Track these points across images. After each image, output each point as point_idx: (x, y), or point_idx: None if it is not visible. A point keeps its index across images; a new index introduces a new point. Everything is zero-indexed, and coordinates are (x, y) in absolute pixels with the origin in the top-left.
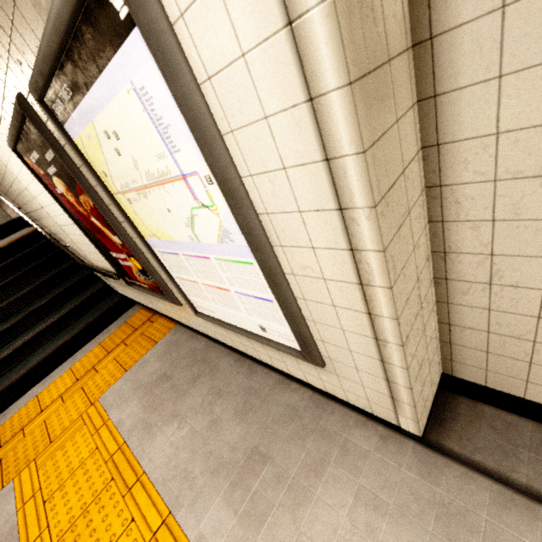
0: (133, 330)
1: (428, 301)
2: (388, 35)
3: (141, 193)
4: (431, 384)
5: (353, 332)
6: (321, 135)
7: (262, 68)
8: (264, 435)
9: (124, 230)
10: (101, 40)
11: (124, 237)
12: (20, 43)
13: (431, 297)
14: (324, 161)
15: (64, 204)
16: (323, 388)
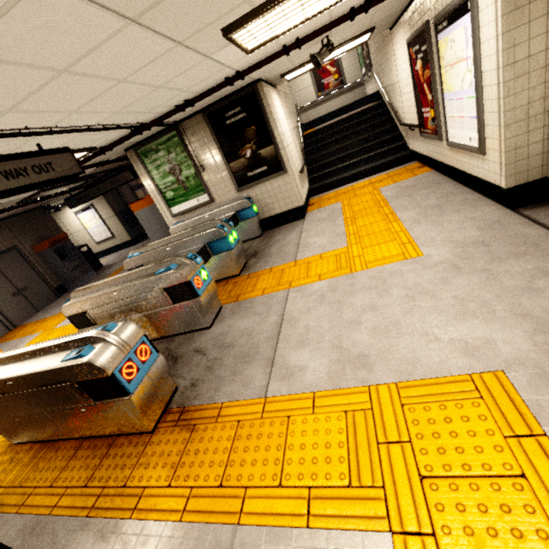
0: (406, 170)
1: (537, 121)
2: (531, 15)
3: (451, 67)
4: (527, 171)
5: (495, 126)
6: (497, 46)
7: (490, 27)
8: (445, 203)
9: (436, 90)
10: (462, 12)
11: (434, 94)
12: (440, 3)
13: (543, 120)
14: (496, 53)
15: (414, 77)
16: (482, 177)
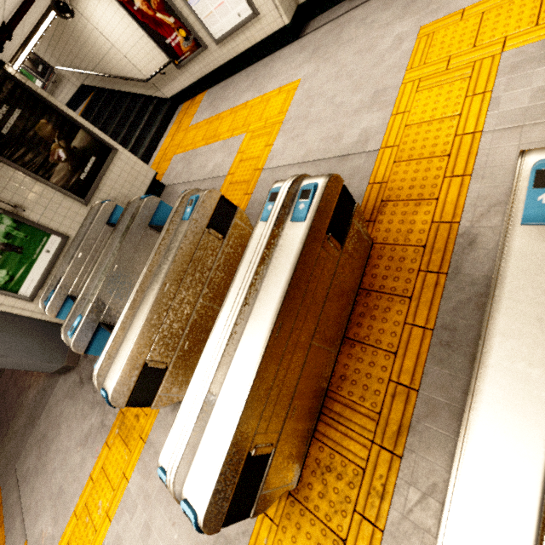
0: (186, 109)
1: None
2: None
3: None
4: (290, 5)
5: None
6: None
7: None
8: (256, 76)
9: (176, 7)
10: None
11: (177, 11)
12: None
13: None
14: None
15: (138, 19)
16: (266, 35)
